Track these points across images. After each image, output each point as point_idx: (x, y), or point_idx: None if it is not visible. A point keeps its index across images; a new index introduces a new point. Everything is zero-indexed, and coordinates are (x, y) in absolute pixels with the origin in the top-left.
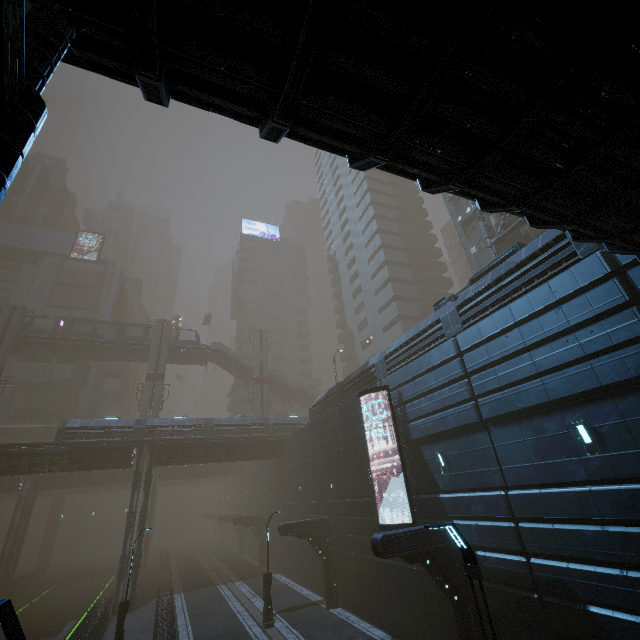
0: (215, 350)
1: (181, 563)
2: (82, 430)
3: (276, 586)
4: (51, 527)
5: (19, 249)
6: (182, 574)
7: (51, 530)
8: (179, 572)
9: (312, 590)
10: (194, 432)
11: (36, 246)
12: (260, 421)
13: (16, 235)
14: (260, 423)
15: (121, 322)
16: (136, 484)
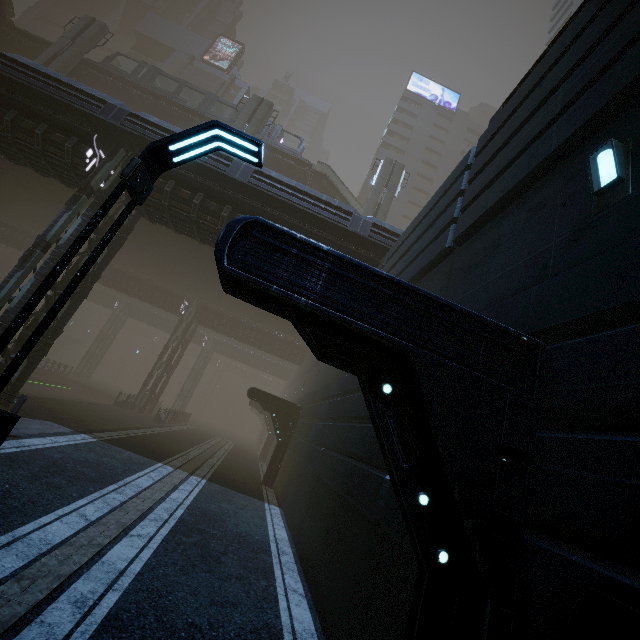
0: (318, 174)
1: (188, 431)
2: (22, 68)
3: (243, 530)
4: (101, 338)
5: (159, 44)
6: (162, 433)
7: (100, 341)
8: (165, 431)
9: (318, 614)
10: (210, 160)
11: (175, 44)
12: (344, 206)
13: (160, 29)
14: (343, 208)
15: (212, 94)
16: (75, 201)
